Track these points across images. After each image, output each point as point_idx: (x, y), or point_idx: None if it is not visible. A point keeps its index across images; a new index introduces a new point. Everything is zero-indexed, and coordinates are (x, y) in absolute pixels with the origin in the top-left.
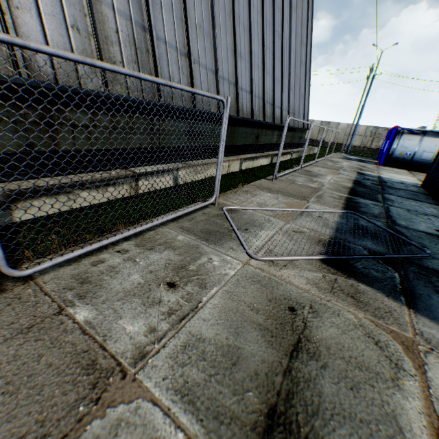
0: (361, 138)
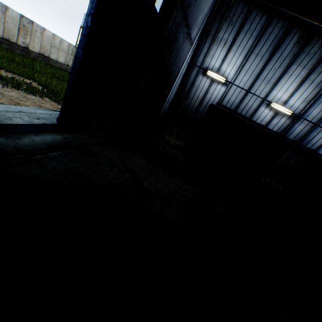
0: (66, 55)
